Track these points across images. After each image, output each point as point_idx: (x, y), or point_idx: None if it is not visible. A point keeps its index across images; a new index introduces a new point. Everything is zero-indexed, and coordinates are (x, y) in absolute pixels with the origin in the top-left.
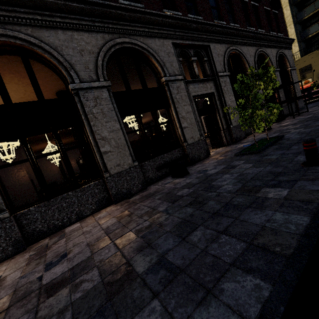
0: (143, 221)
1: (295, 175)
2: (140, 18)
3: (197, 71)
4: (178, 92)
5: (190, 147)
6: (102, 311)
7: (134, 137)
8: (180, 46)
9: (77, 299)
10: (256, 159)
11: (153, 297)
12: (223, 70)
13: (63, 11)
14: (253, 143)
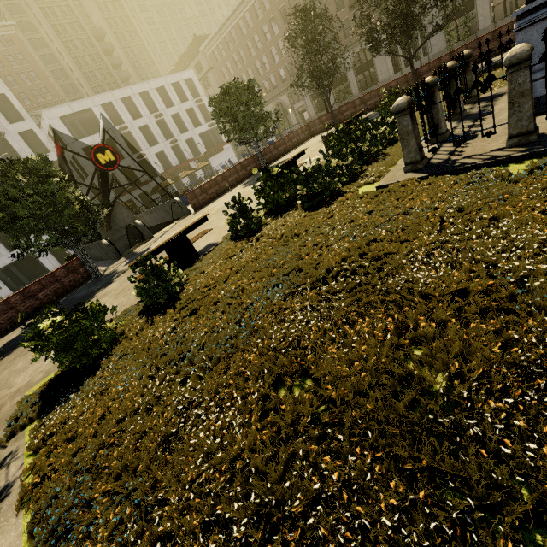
0: None
1: None
2: None
3: None
4: None
5: None
6: None
7: None
8: None
9: None
10: None
11: None
12: None
13: None
14: None
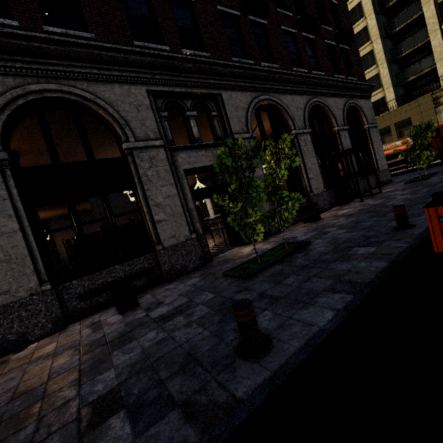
0: None
1: (197, 380)
2: (81, 53)
3: (195, 131)
4: (151, 166)
5: (167, 252)
6: None
7: None
8: (166, 95)
9: None
10: (225, 298)
11: None
12: (244, 129)
13: None
14: (266, 250)
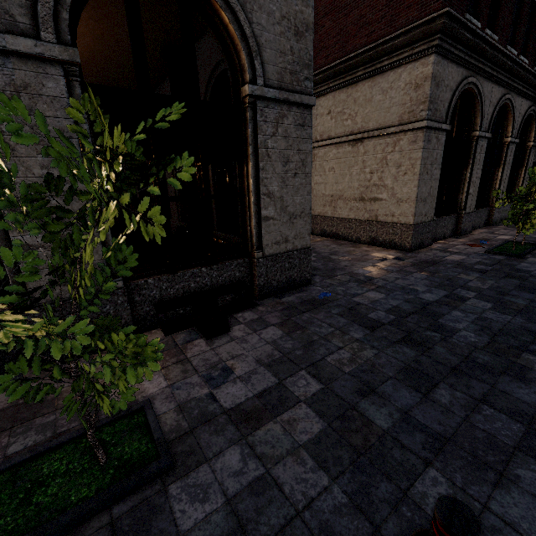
0: None
1: None
2: None
3: None
4: (531, 157)
5: None
6: None
7: None
8: None
9: None
10: None
11: None
12: None
13: (528, 85)
14: None
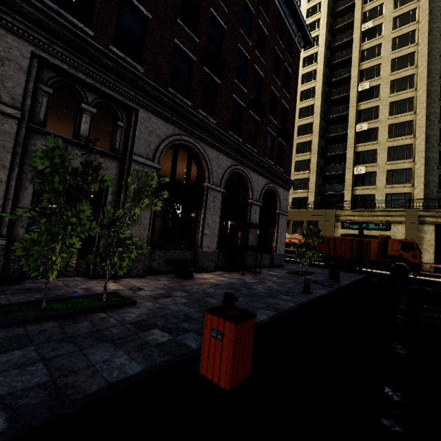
0: None
1: None
2: None
3: (84, 128)
4: None
5: None
6: None
7: None
8: (63, 73)
9: None
10: None
11: None
12: (149, 155)
13: None
14: (81, 295)
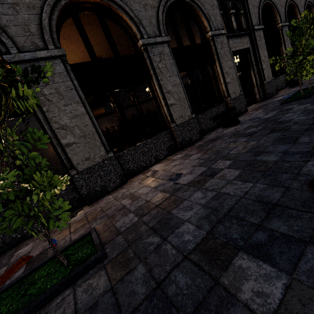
0: (233, 148)
1: None
2: None
3: (235, 25)
4: (221, 48)
5: (233, 101)
6: (268, 174)
7: (151, 108)
8: None
9: (234, 178)
10: (311, 101)
11: (306, 162)
12: (257, 23)
13: None
14: (294, 93)
